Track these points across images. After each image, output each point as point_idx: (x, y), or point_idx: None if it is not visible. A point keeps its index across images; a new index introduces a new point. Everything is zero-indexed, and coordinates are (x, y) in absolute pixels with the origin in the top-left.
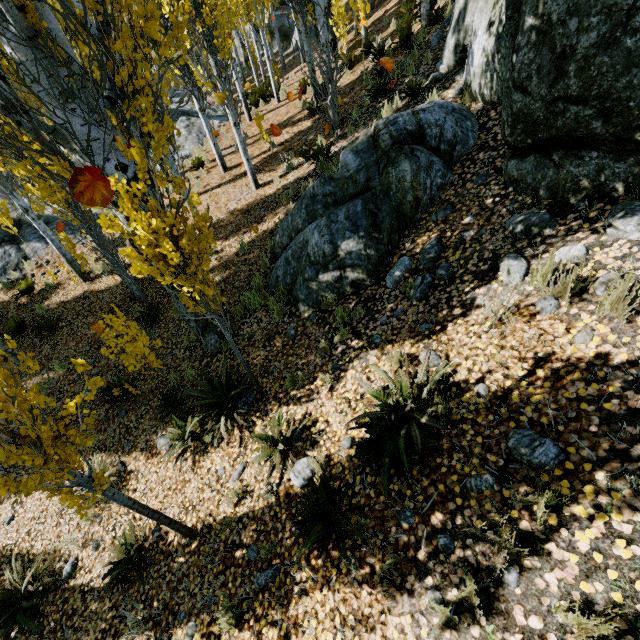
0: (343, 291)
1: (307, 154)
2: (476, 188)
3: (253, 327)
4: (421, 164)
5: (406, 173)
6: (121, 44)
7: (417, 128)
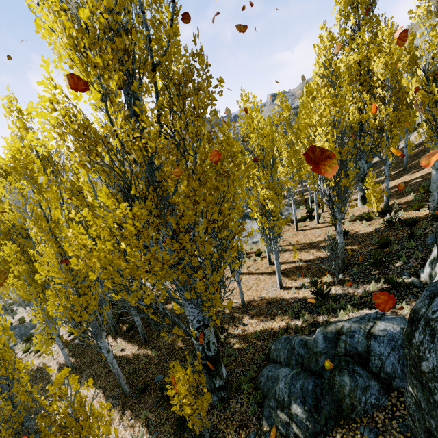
0: (289, 433)
1: (315, 284)
2: (397, 432)
3: (237, 405)
4: (358, 384)
5: (346, 384)
6: (207, 304)
7: (365, 350)
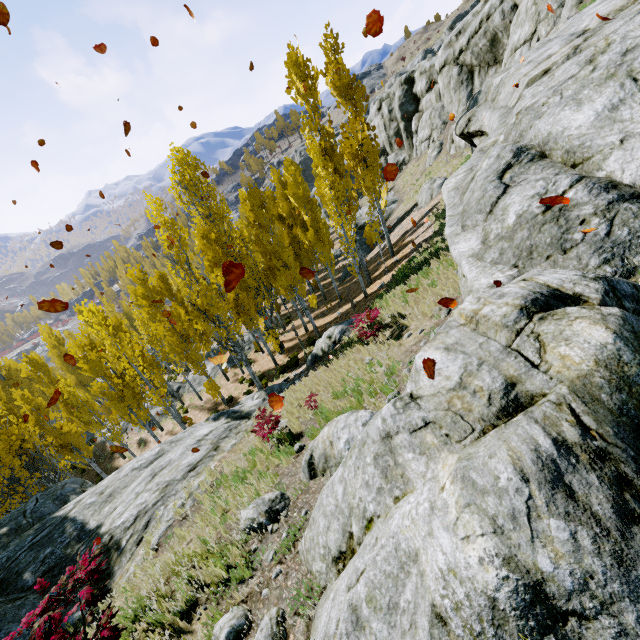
0: None
1: None
2: None
3: None
4: None
5: None
6: None
7: None
